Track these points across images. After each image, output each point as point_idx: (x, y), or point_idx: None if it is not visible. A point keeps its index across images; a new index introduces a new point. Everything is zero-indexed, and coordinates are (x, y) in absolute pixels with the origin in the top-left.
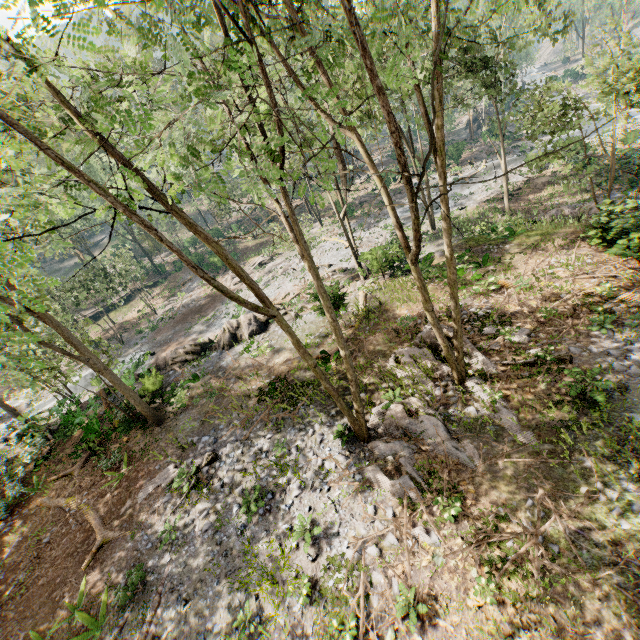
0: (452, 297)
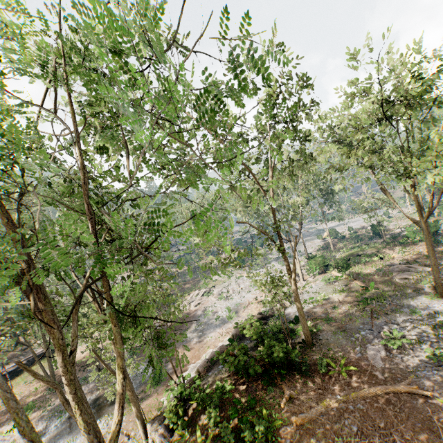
0: None
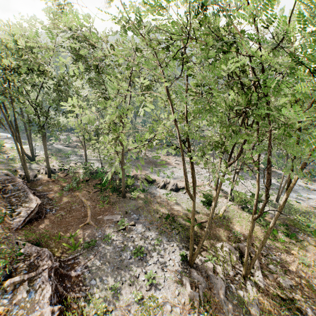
0: (262, 242)
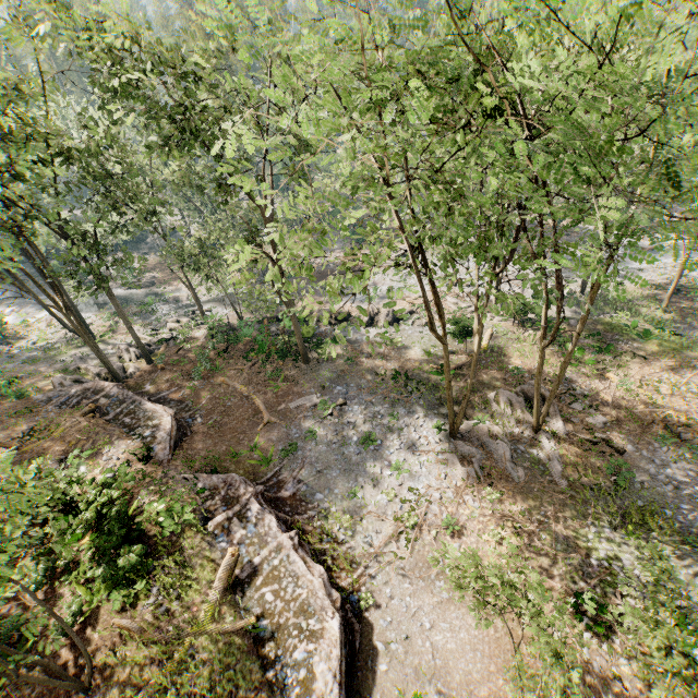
0: (559, 376)
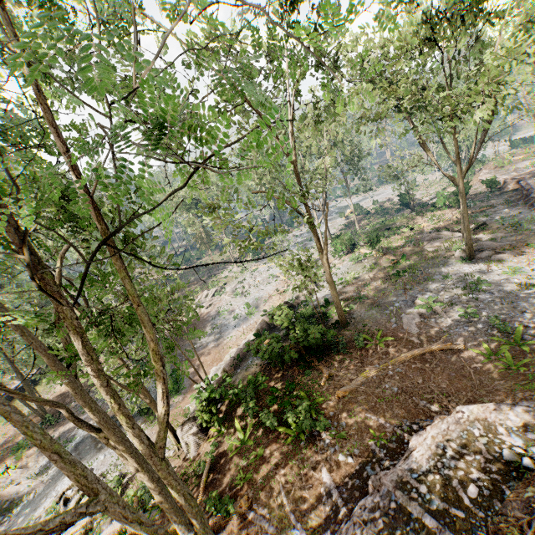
0: None
